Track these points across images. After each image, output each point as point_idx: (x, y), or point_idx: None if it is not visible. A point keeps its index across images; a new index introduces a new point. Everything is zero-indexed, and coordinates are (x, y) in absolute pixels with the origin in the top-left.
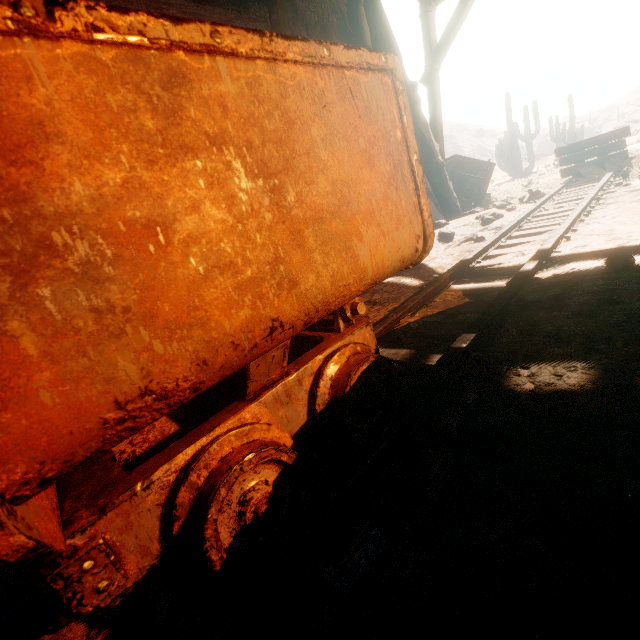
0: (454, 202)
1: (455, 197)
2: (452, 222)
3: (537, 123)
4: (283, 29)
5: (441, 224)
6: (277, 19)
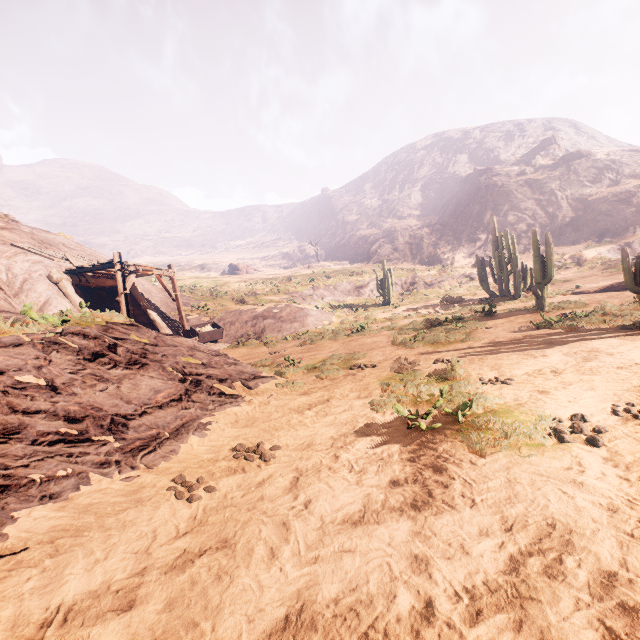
0: None
1: None
2: None
3: (508, 250)
4: None
5: None
6: None
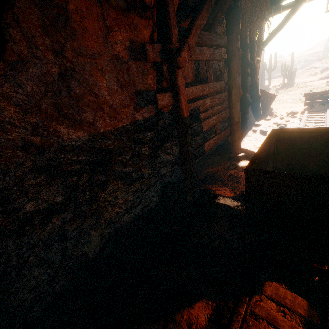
0: (260, 113)
1: (261, 110)
2: (263, 124)
3: (275, 64)
4: (233, 43)
5: (259, 125)
6: (232, 38)
